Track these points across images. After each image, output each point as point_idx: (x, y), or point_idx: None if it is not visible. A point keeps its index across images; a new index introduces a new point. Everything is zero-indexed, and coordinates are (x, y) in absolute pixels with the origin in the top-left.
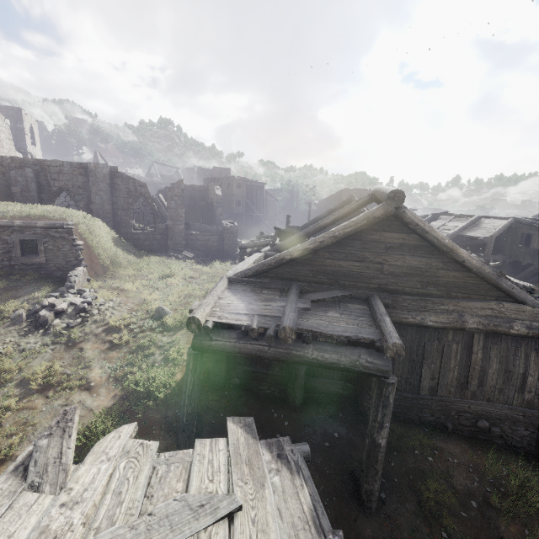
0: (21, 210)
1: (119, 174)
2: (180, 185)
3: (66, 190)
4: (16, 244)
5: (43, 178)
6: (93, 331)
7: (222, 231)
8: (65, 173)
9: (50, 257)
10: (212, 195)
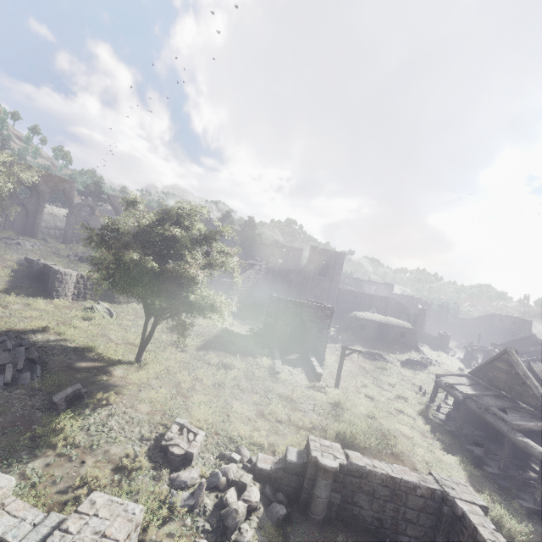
0: (395, 320)
1: (398, 303)
2: (425, 311)
3: (376, 307)
4: (398, 333)
5: (369, 301)
6: (447, 369)
7: (441, 336)
8: (378, 300)
9: (407, 339)
10: (415, 311)
